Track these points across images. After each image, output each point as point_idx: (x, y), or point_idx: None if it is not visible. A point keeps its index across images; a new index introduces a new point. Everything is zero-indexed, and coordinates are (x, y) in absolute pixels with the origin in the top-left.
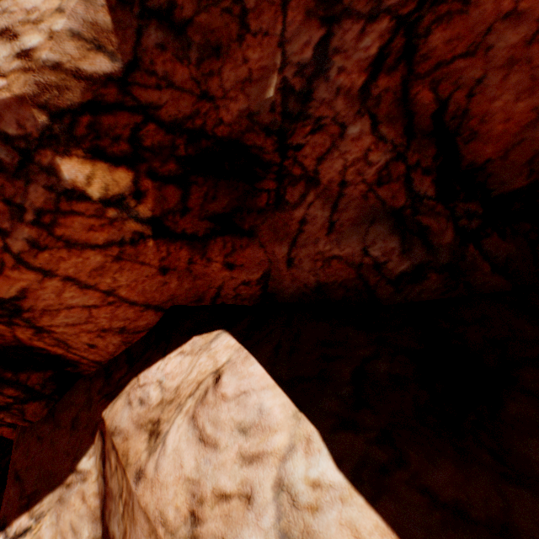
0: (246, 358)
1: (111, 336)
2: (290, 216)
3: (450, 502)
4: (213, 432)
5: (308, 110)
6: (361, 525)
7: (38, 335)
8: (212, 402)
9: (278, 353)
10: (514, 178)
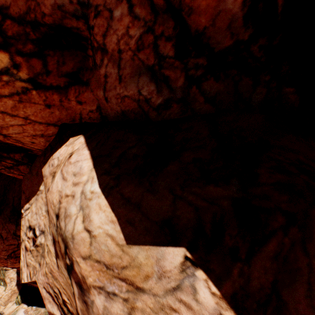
0: (84, 147)
1: (39, 138)
2: (99, 73)
3: (127, 197)
4: (66, 175)
5: (90, 0)
6: (102, 204)
7: (6, 138)
8: (67, 165)
9: (97, 145)
10: (223, 39)
